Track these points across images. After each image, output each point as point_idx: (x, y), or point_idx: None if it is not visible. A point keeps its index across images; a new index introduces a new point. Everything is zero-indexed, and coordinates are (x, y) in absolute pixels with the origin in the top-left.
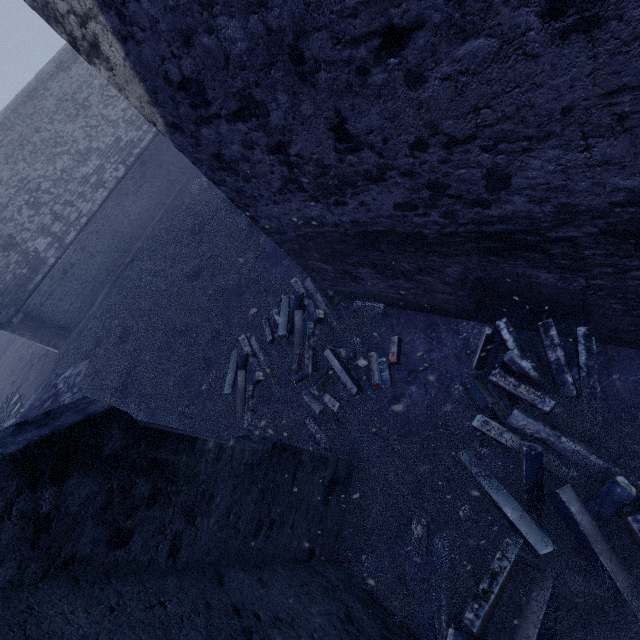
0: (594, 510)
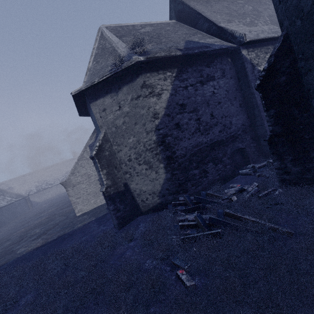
0: None
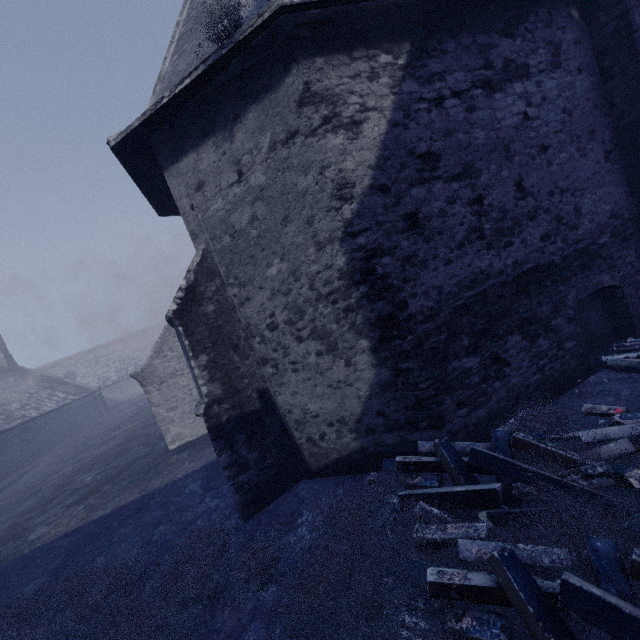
0: None
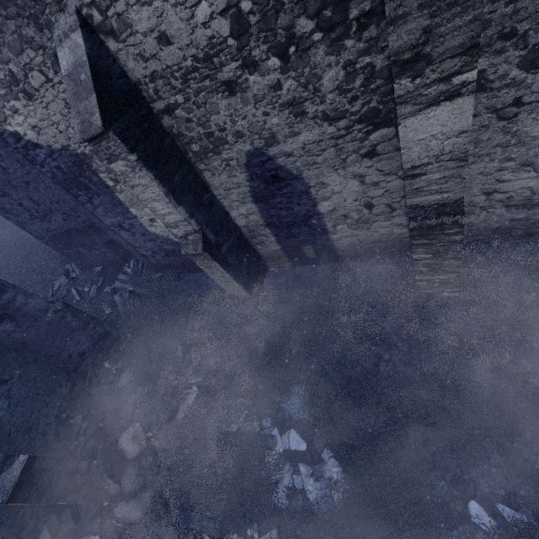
0: (124, 299)
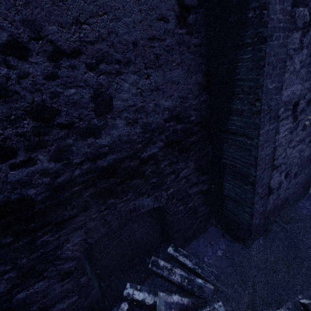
0: None
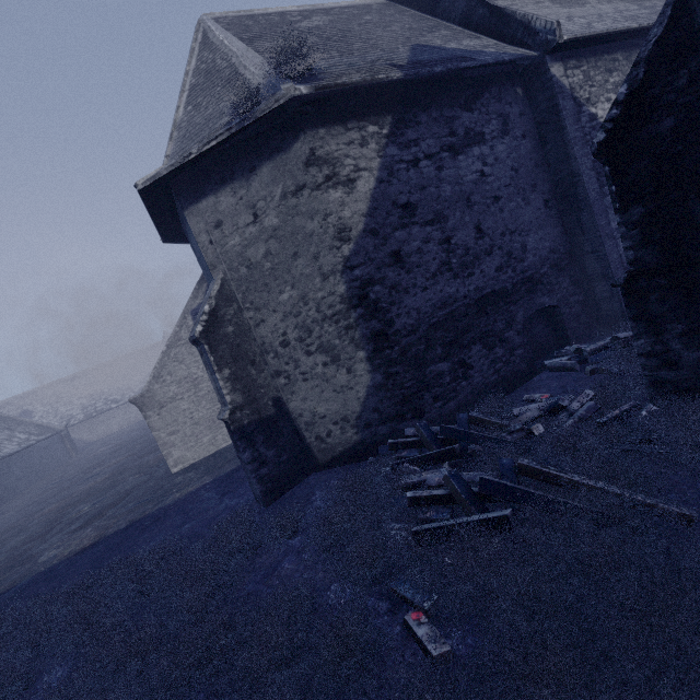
0: None
